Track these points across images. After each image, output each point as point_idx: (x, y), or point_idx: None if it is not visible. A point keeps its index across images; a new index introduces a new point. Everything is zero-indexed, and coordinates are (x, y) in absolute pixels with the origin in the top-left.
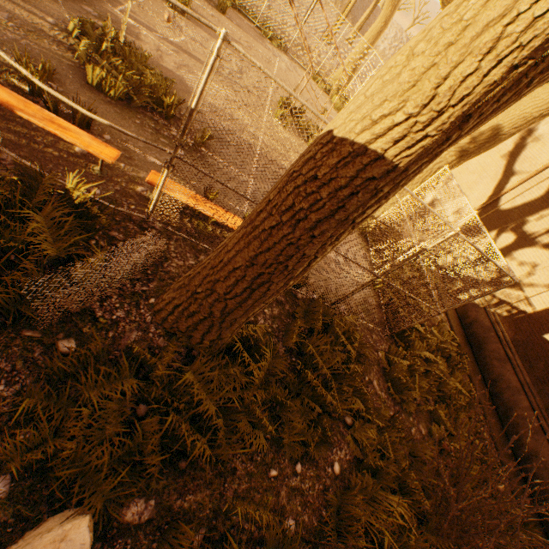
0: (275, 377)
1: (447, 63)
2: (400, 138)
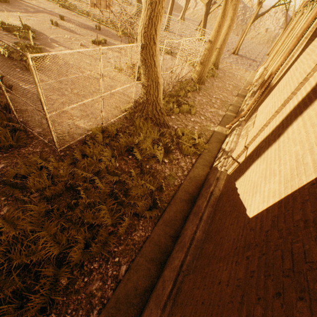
0: None
1: None
2: None
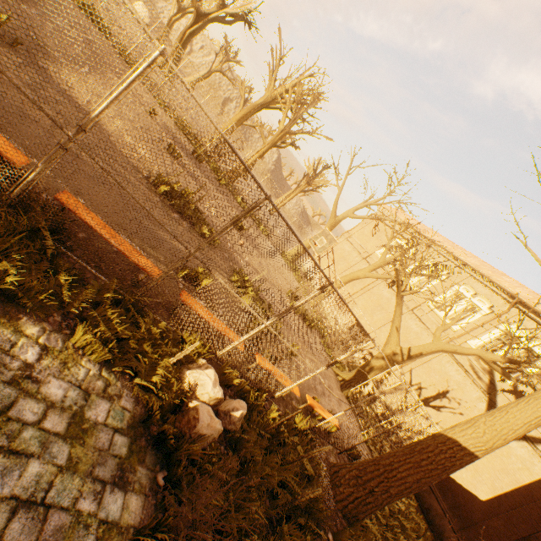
0: (382, 536)
1: (495, 439)
2: (482, 452)
